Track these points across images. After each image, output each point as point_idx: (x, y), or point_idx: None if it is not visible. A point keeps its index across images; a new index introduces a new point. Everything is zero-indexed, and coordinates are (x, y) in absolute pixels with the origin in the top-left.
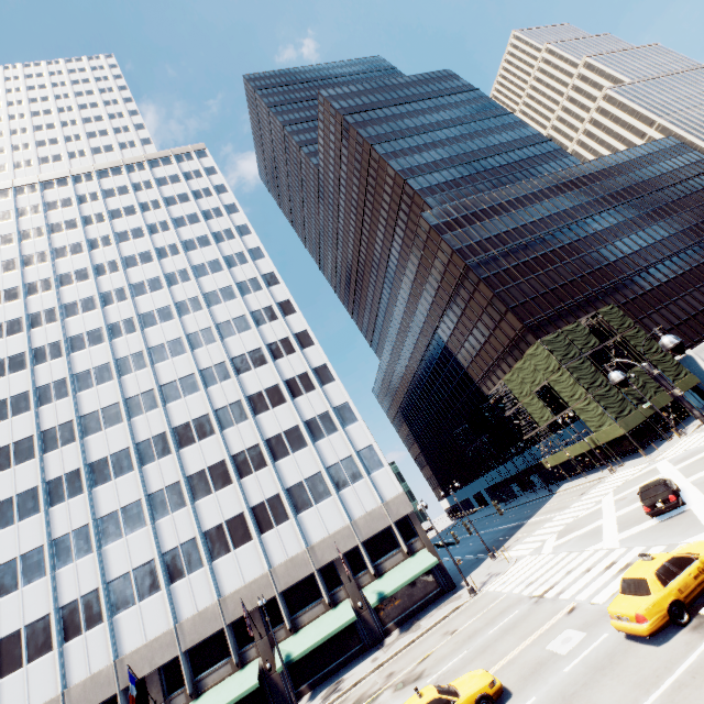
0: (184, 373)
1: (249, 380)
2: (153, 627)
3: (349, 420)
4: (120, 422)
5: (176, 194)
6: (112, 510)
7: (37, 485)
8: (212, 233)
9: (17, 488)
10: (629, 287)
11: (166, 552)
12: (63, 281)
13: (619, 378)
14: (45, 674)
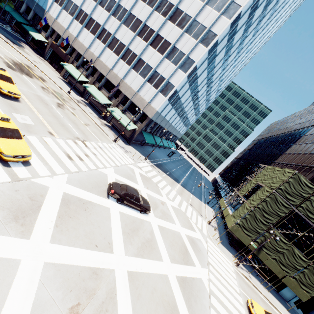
0: None
1: (188, 0)
2: (86, 42)
3: (184, 68)
4: None
5: None
6: None
7: None
8: None
9: None
10: None
11: (104, 28)
12: None
13: None
14: (68, 21)
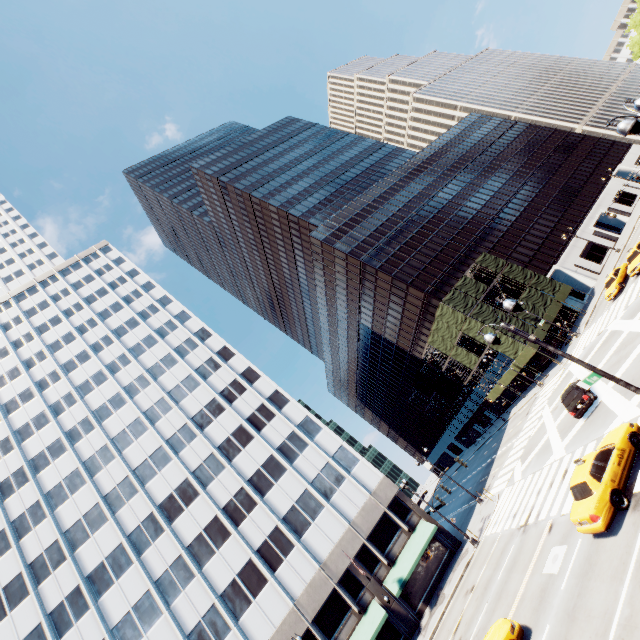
0: (152, 449)
1: (214, 431)
2: None
3: (314, 431)
4: (105, 522)
5: (94, 291)
6: (124, 614)
7: (40, 622)
8: (138, 314)
9: (19, 635)
10: (491, 234)
11: (191, 632)
12: (9, 408)
13: (492, 339)
14: None
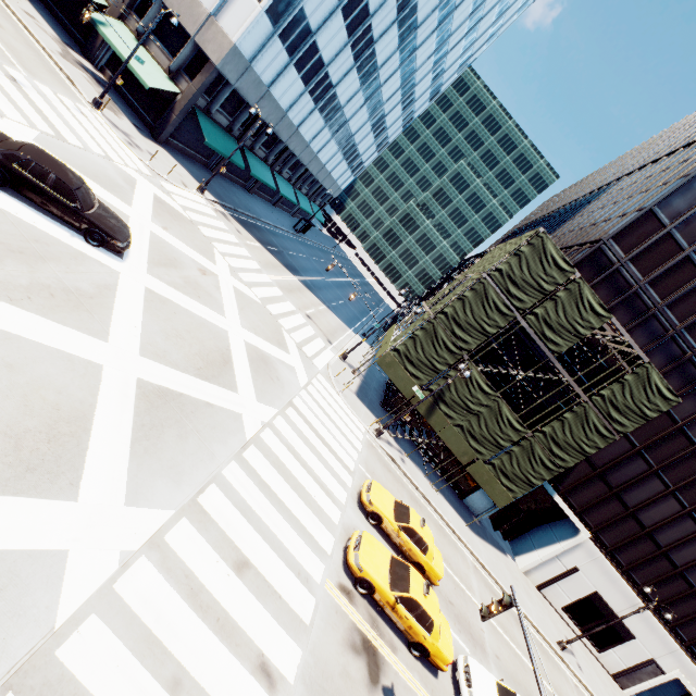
0: None
1: None
2: None
3: None
4: None
5: None
6: None
7: None
8: None
9: None
10: None
11: None
12: None
13: None
14: None
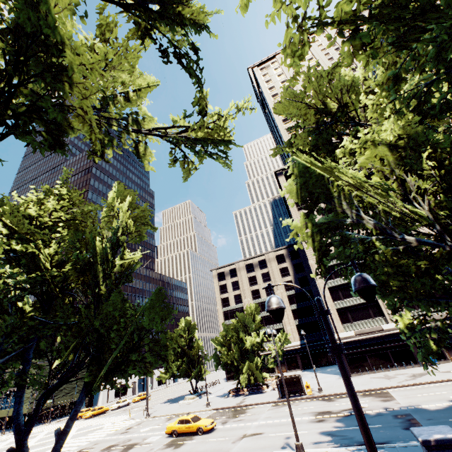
0: None
1: None
2: None
3: None
4: None
5: None
6: None
7: None
8: None
9: None
10: None
11: None
12: None
13: None
14: None
